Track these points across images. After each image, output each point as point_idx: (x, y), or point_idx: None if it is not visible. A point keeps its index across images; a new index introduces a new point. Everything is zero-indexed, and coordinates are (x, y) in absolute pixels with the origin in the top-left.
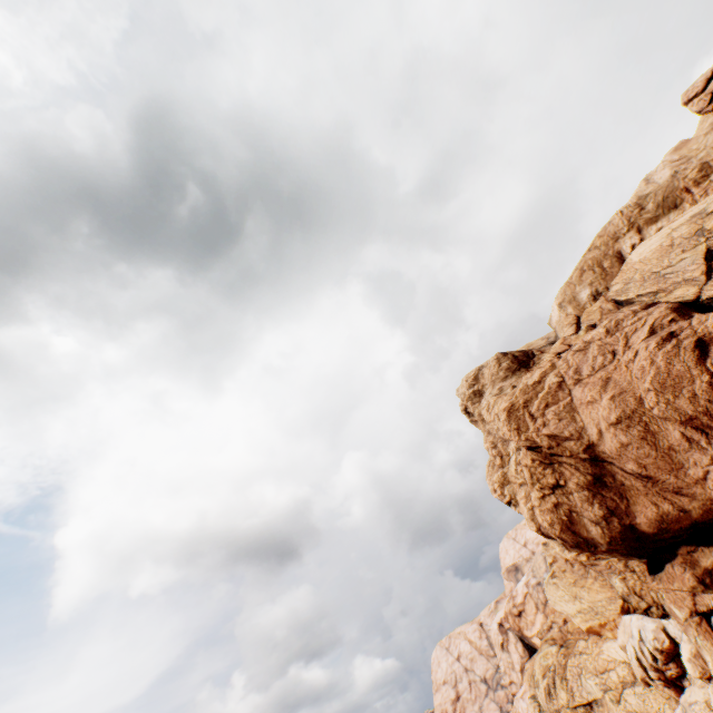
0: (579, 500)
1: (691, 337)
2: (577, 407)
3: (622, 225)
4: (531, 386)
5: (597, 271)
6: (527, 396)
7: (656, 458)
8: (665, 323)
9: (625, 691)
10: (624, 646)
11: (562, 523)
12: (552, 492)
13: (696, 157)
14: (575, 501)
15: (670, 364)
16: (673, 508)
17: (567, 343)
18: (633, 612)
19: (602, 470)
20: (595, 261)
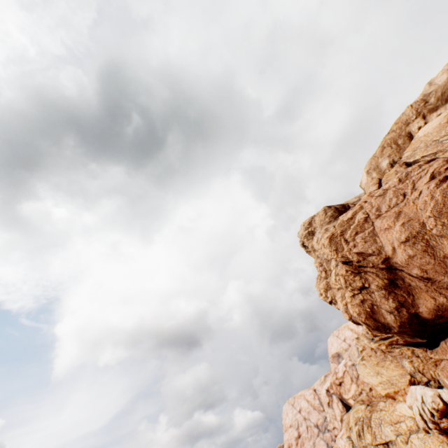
0: (379, 297)
1: None
2: (378, 233)
3: (411, 114)
4: (346, 221)
5: (394, 147)
6: (343, 228)
7: (434, 264)
8: (442, 170)
9: (411, 436)
10: (411, 406)
11: (366, 313)
12: (359, 292)
13: None
14: (375, 298)
15: (445, 197)
16: (446, 300)
17: (372, 195)
18: (417, 384)
19: (395, 276)
20: (392, 140)
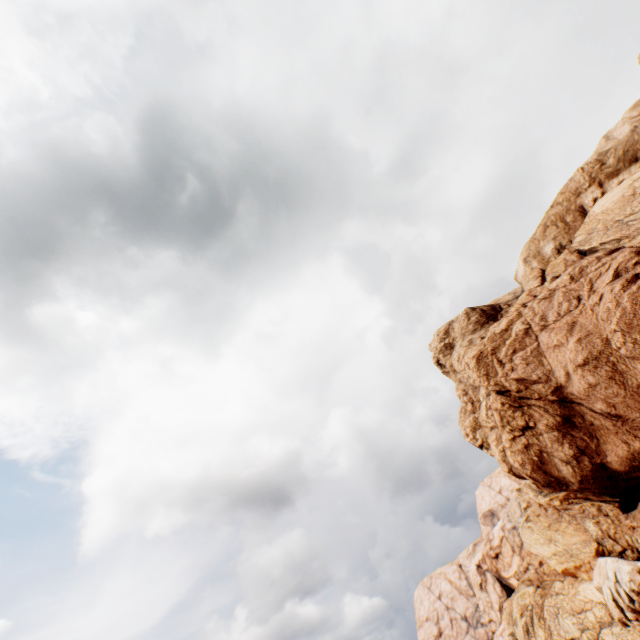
0: (549, 441)
1: None
2: (544, 351)
3: (583, 181)
4: (499, 334)
5: (560, 225)
6: (495, 343)
7: (625, 397)
8: (630, 266)
9: (602, 631)
10: (600, 587)
11: (532, 463)
12: (522, 434)
13: None
14: (545, 442)
15: (636, 305)
16: None
17: (533, 294)
18: (608, 554)
19: (570, 411)
20: (558, 216)
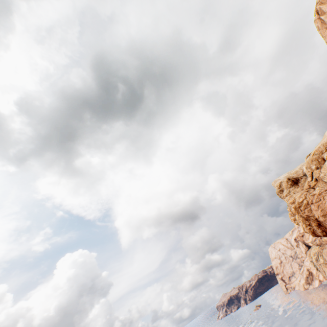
0: (315, 228)
1: None
2: (312, 210)
3: (323, 149)
4: (300, 202)
5: (316, 161)
6: (299, 205)
7: None
8: None
9: None
10: None
11: (311, 232)
12: (308, 226)
13: None
14: (314, 228)
15: None
16: None
17: (309, 184)
18: None
19: (320, 223)
20: (315, 159)
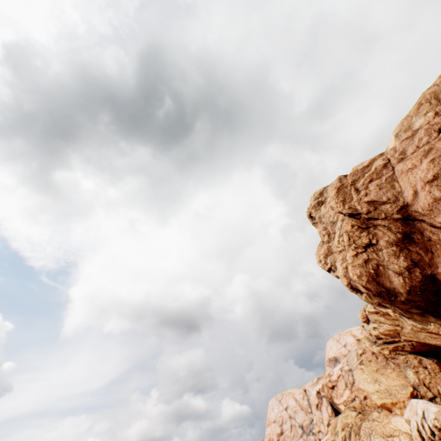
0: (387, 255)
1: None
2: (397, 177)
3: None
4: (360, 169)
5: (433, 102)
6: (355, 176)
7: None
8: None
9: None
10: (408, 420)
11: (369, 275)
12: (364, 251)
13: None
14: (383, 257)
15: None
16: None
17: None
18: (420, 398)
19: (412, 229)
20: (433, 94)
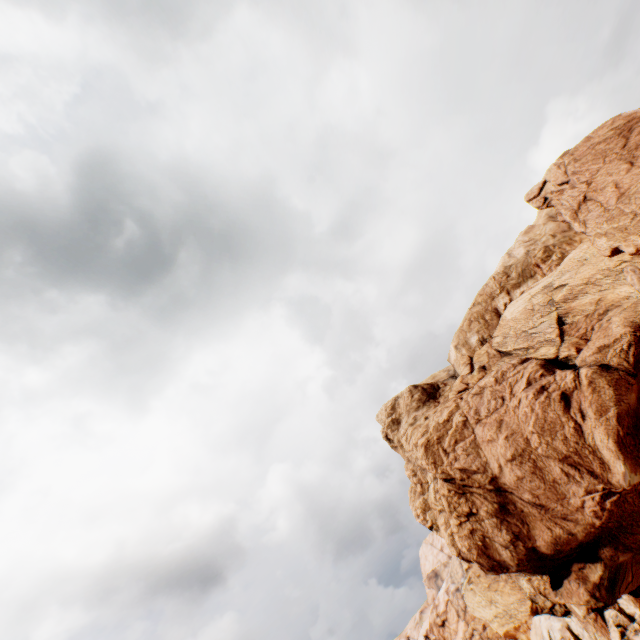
0: (490, 526)
1: (557, 390)
2: (480, 443)
3: (495, 287)
4: (442, 423)
5: (481, 322)
6: (439, 432)
7: (545, 489)
8: (537, 377)
9: None
10: None
11: (478, 547)
12: (467, 519)
13: (540, 241)
14: (487, 527)
15: (545, 412)
16: (563, 531)
17: (465, 382)
18: (541, 611)
19: (505, 499)
20: (479, 314)
